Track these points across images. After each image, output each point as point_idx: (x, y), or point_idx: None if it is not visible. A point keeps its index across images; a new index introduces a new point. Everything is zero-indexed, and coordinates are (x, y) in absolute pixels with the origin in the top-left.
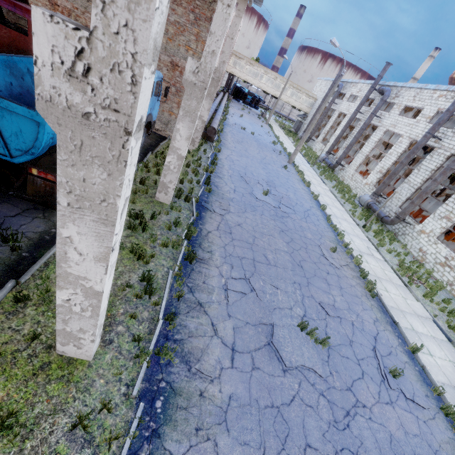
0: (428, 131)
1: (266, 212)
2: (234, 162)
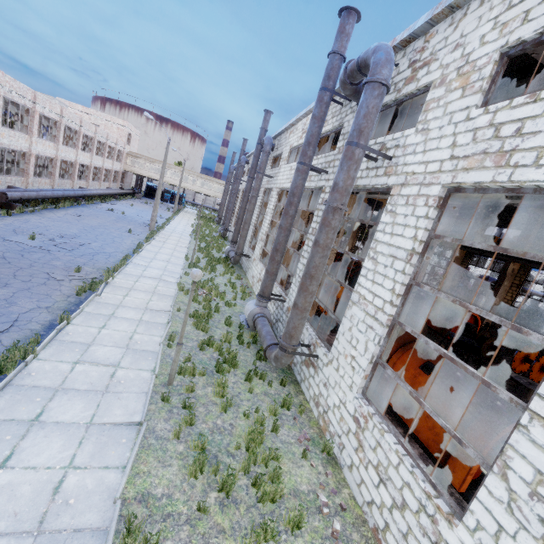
0: (248, 175)
1: (3, 248)
2: (28, 222)
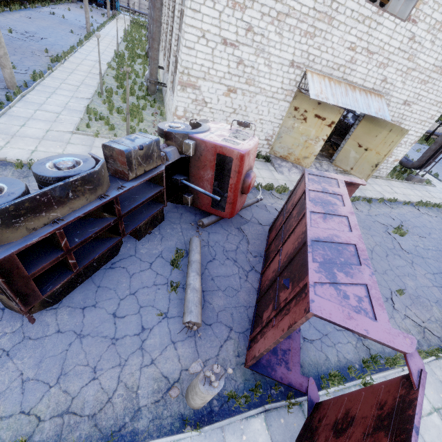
0: None
1: None
2: None
